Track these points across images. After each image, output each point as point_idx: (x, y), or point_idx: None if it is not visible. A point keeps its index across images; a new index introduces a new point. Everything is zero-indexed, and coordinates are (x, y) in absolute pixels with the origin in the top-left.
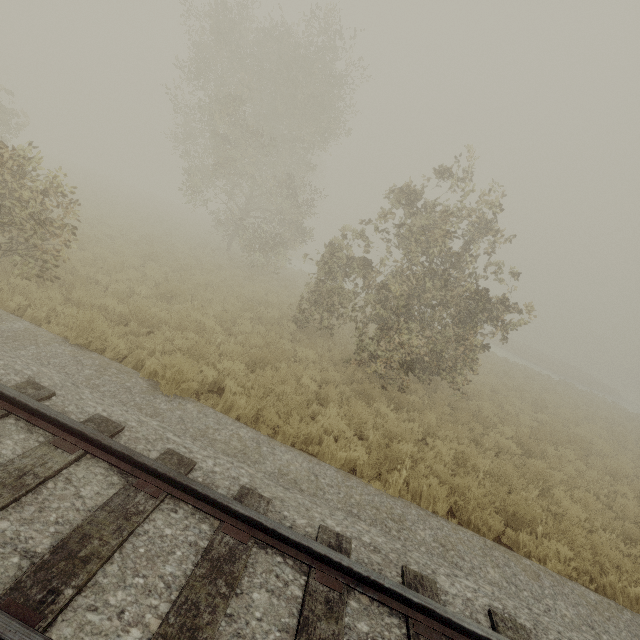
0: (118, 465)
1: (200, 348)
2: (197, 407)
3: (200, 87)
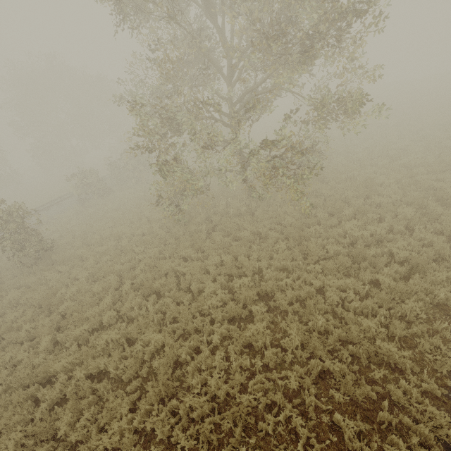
0: None
1: None
2: None
3: None
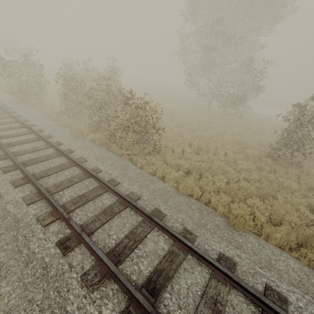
0: (251, 299)
1: (232, 189)
2: (255, 239)
3: (193, 23)
